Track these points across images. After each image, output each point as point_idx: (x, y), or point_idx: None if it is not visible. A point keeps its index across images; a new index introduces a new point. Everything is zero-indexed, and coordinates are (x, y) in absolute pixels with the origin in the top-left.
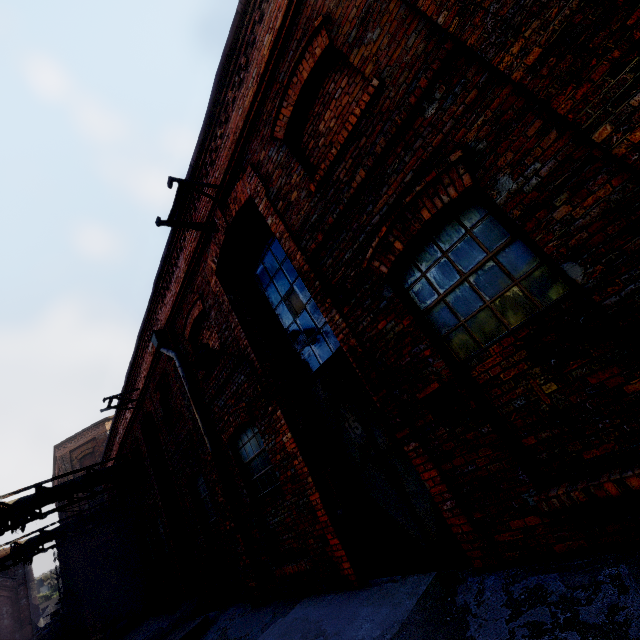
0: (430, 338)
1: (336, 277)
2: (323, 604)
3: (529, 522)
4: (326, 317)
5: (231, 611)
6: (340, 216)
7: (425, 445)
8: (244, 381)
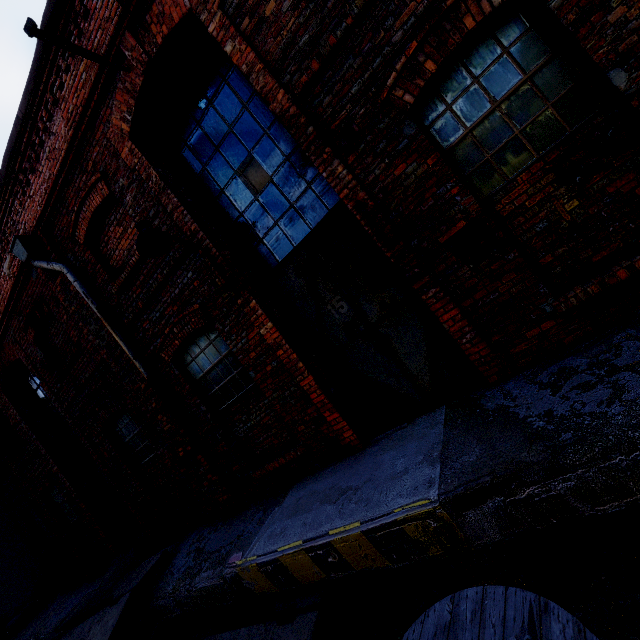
0: (457, 175)
1: (338, 119)
2: (326, 476)
3: (544, 327)
4: (324, 172)
5: (194, 536)
6: (346, 34)
7: (445, 289)
8: (193, 279)
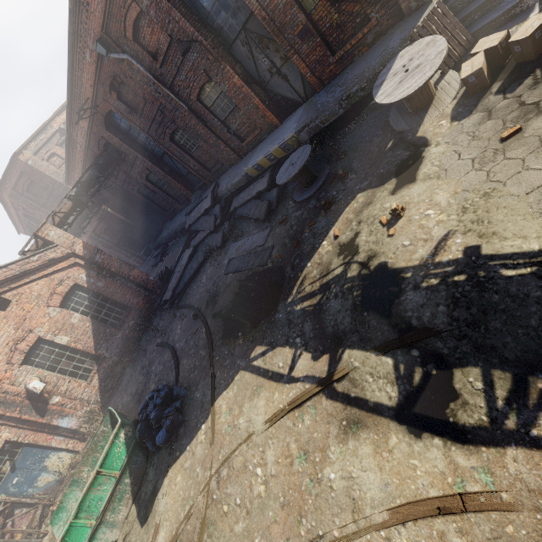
0: (297, 4)
1: None
2: (269, 138)
3: (331, 68)
4: (246, 1)
5: (225, 175)
6: None
7: (299, 55)
8: (197, 57)
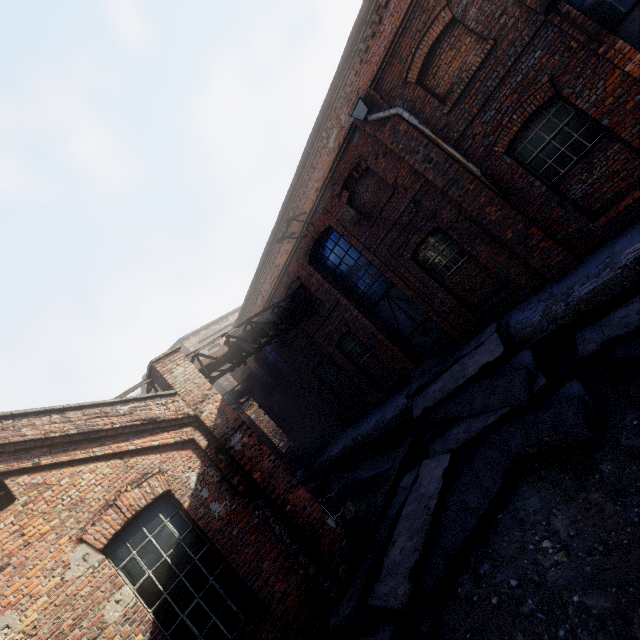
0: None
1: None
2: None
3: None
4: None
5: (516, 311)
6: None
7: None
8: (541, 56)
